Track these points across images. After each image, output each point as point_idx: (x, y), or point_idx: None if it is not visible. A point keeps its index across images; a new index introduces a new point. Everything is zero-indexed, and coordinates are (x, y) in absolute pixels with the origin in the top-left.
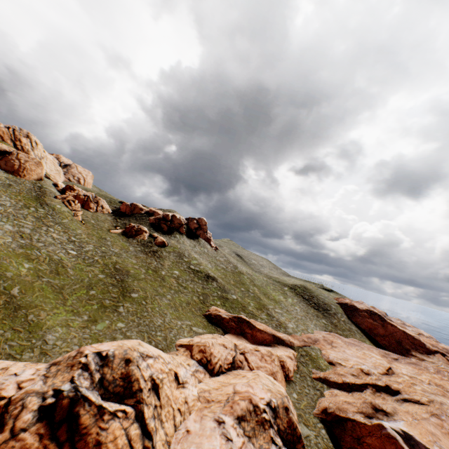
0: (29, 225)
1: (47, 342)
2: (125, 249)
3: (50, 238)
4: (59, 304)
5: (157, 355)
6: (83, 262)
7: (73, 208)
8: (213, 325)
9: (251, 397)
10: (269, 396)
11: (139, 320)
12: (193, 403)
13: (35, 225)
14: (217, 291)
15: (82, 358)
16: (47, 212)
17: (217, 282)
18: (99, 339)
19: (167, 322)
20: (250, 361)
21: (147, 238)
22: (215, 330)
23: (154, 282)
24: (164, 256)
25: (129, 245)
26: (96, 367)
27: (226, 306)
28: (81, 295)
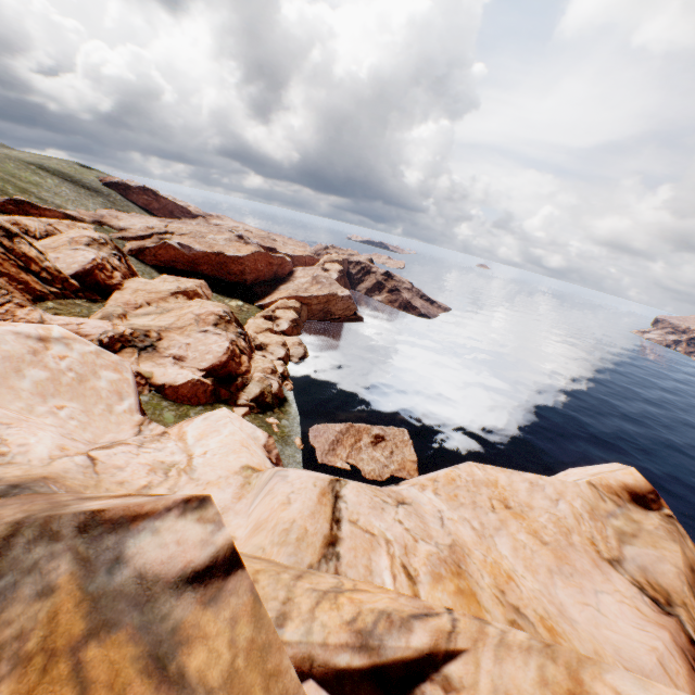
0: None
1: None
2: None
3: None
4: None
5: None
6: None
7: None
8: None
9: (88, 236)
10: (98, 235)
11: None
12: (45, 250)
13: None
14: None
15: None
16: None
17: None
18: None
19: None
20: (62, 230)
21: None
22: None
23: None
24: None
25: None
26: None
27: None
28: None
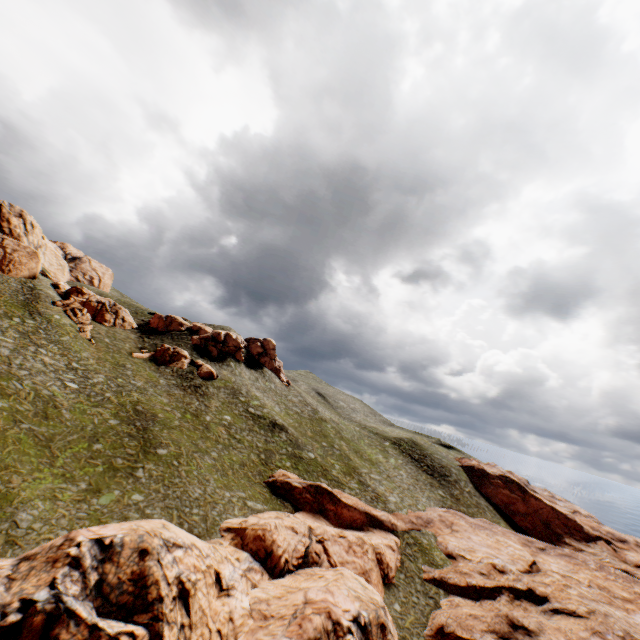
0: (9, 343)
1: (18, 523)
2: (154, 382)
3: (39, 363)
4: (44, 464)
5: (190, 543)
6: (86, 401)
7: (79, 320)
8: (279, 497)
9: (330, 609)
10: (357, 607)
11: (166, 489)
12: (241, 621)
13: (18, 343)
14: (287, 446)
15: (72, 548)
16: (39, 324)
17: (288, 433)
18: (101, 519)
19: (209, 493)
20: (332, 553)
21: (187, 367)
22: (281, 505)
23: (194, 432)
24: (211, 393)
25: (159, 376)
26: (93, 562)
27: (299, 469)
28: (79, 450)
